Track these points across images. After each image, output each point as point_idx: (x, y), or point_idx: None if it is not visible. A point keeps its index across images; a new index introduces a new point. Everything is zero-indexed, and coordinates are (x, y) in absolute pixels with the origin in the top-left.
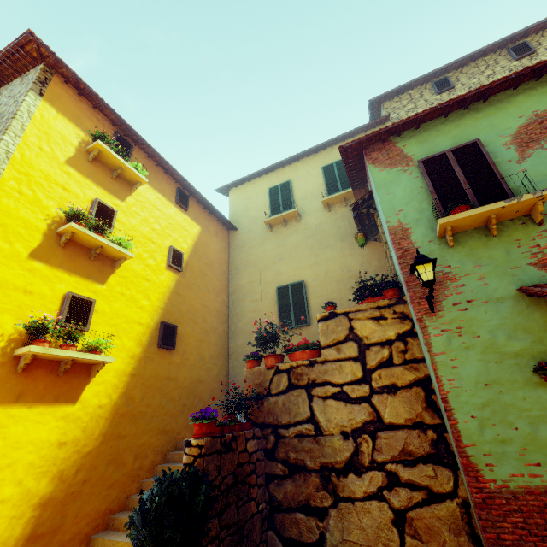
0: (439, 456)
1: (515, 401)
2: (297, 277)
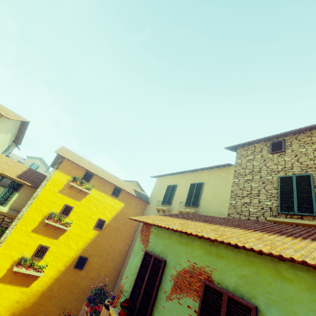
0: None
1: None
2: None
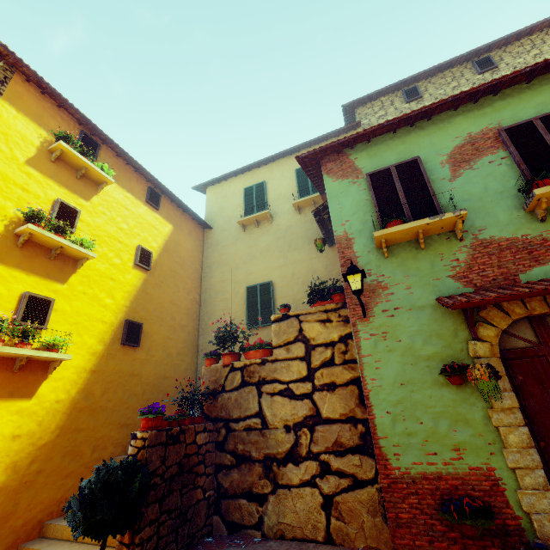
0: (366, 447)
1: (423, 399)
2: (266, 277)
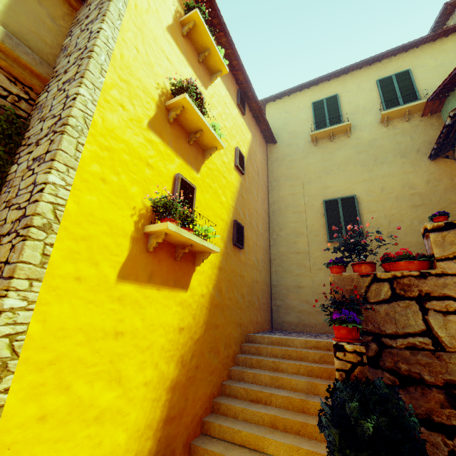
0: None
1: None
2: (346, 191)
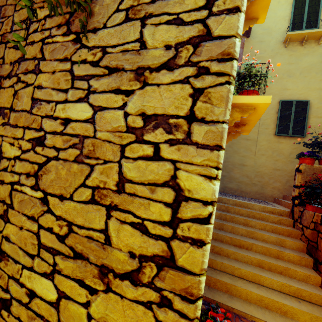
0: None
1: None
2: (302, 96)
